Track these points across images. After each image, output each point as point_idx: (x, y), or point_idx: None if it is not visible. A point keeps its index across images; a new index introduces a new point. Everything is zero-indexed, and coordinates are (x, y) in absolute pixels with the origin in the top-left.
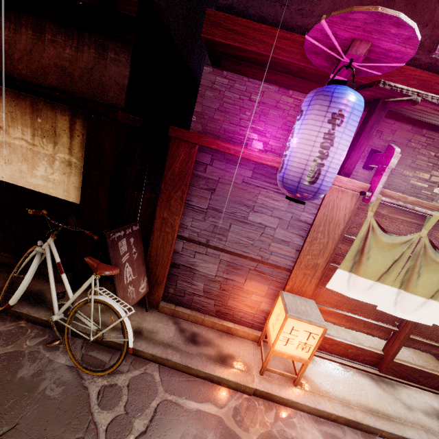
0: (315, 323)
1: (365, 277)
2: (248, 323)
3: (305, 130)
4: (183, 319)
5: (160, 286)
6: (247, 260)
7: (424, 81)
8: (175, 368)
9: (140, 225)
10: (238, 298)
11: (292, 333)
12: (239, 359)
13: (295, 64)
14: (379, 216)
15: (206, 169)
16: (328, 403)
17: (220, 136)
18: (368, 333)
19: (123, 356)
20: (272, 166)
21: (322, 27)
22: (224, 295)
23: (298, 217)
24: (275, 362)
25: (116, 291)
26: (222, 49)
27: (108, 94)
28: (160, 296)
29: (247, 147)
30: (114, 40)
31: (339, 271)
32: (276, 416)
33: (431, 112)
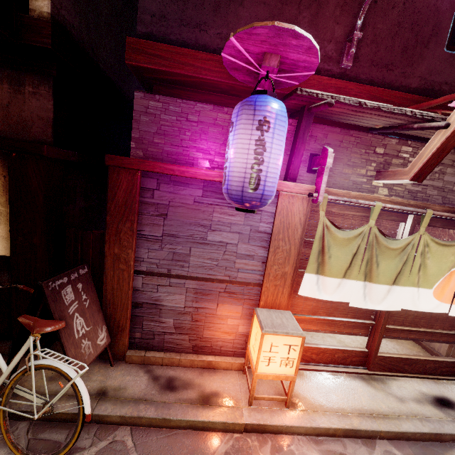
0: (292, 334)
1: (331, 276)
2: (229, 351)
3: (238, 140)
4: (156, 364)
5: (123, 332)
6: (215, 283)
7: (339, 88)
8: (150, 425)
9: (90, 267)
10: (213, 327)
11: (272, 350)
12: (224, 395)
13: (224, 82)
14: (332, 215)
15: (154, 195)
16: (324, 418)
17: (164, 160)
18: (349, 332)
19: (80, 427)
20: (220, 181)
21: (233, 43)
22: (198, 327)
23: (257, 229)
24: (264, 388)
25: (64, 350)
26: (151, 74)
27: (31, 130)
28: (125, 344)
29: (194, 166)
30: (30, 74)
31: (306, 275)
32: (272, 449)
33: (351, 114)
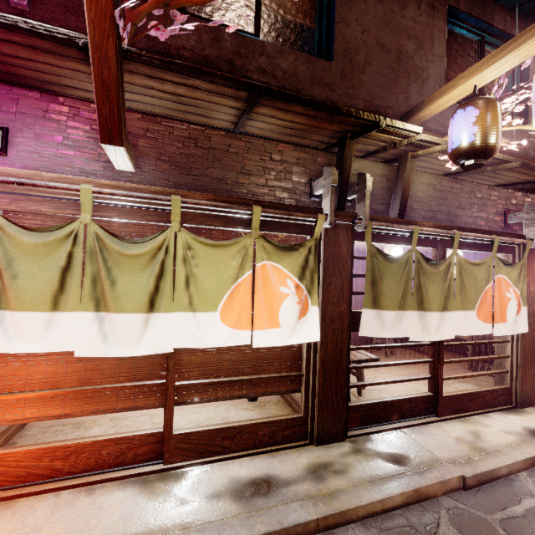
0: None
1: (25, 309)
2: None
3: None
4: None
5: None
6: None
7: None
8: None
9: None
10: None
11: None
12: None
13: None
14: (54, 219)
15: None
16: None
17: None
18: (129, 407)
19: None
20: None
21: None
22: None
23: None
24: None
25: None
26: None
27: None
28: None
29: None
30: None
31: None
32: None
33: (1, 52)
